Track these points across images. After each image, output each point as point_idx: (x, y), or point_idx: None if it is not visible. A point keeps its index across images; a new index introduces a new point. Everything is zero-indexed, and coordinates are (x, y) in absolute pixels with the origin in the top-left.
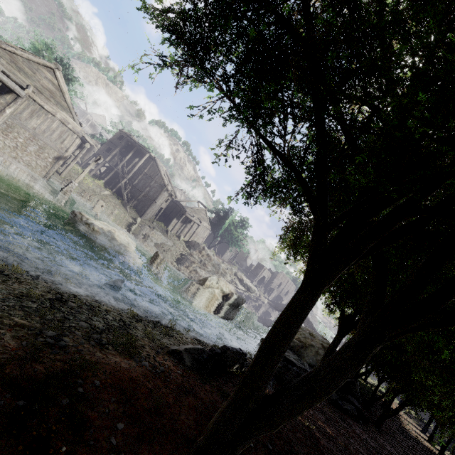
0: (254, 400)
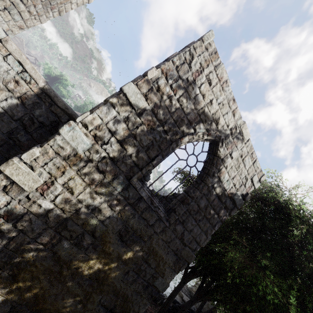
0: (165, 310)
